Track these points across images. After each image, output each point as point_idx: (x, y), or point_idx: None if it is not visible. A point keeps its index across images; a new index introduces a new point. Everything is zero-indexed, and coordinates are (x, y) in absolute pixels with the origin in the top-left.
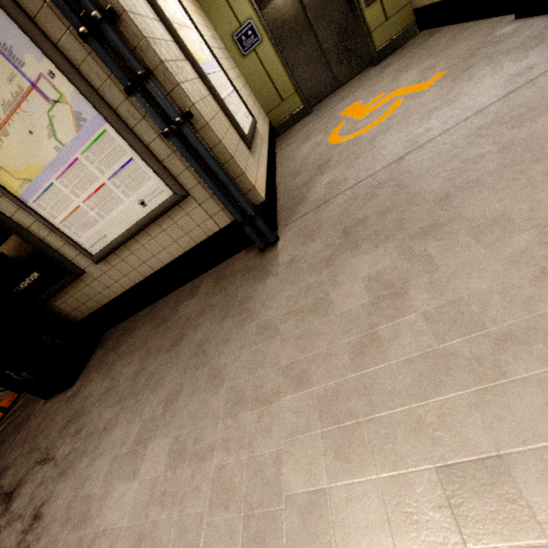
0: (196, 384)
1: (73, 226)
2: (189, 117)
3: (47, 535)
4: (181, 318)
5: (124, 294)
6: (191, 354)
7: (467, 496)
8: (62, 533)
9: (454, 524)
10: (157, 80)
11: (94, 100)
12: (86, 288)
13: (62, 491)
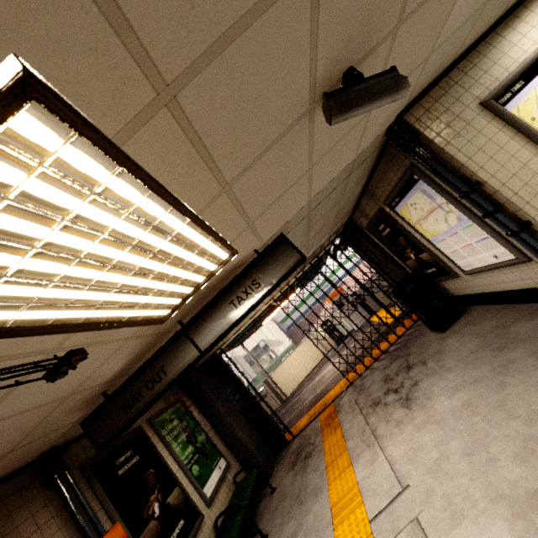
0: (491, 382)
1: (453, 256)
2: (529, 225)
3: (417, 393)
4: (512, 332)
5: (483, 294)
6: (500, 364)
7: (535, 499)
8: (421, 397)
9: (523, 498)
10: (505, 207)
11: (466, 214)
12: (460, 283)
13: (425, 382)
